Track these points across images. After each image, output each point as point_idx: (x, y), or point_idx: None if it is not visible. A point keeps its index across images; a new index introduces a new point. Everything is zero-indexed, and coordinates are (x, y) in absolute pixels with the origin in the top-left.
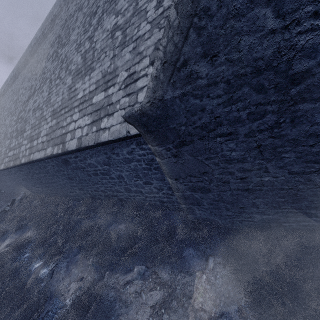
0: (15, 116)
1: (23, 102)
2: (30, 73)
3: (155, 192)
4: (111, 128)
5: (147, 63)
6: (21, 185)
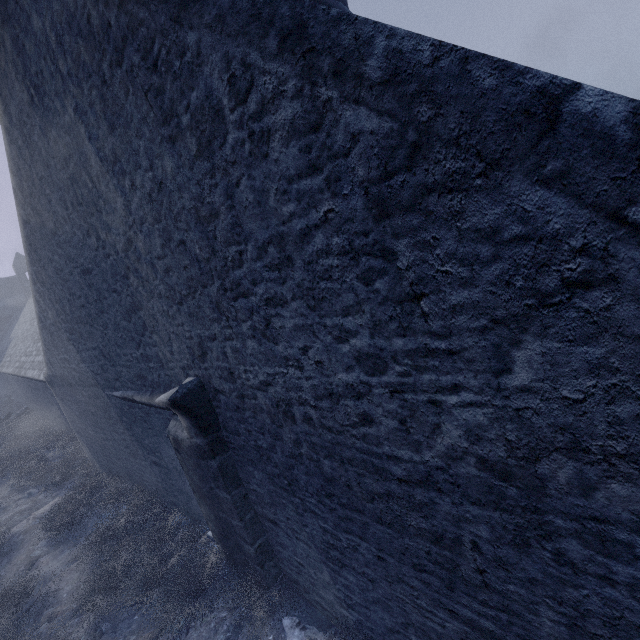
0: None
1: None
2: None
3: None
4: None
5: None
6: (26, 397)
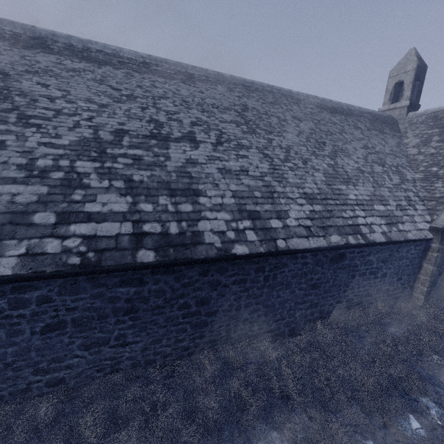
0: (41, 132)
1: (116, 128)
2: (111, 88)
3: (398, 288)
4: (411, 232)
5: (406, 204)
6: None
